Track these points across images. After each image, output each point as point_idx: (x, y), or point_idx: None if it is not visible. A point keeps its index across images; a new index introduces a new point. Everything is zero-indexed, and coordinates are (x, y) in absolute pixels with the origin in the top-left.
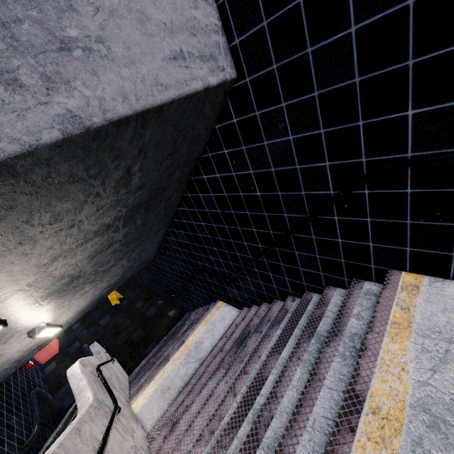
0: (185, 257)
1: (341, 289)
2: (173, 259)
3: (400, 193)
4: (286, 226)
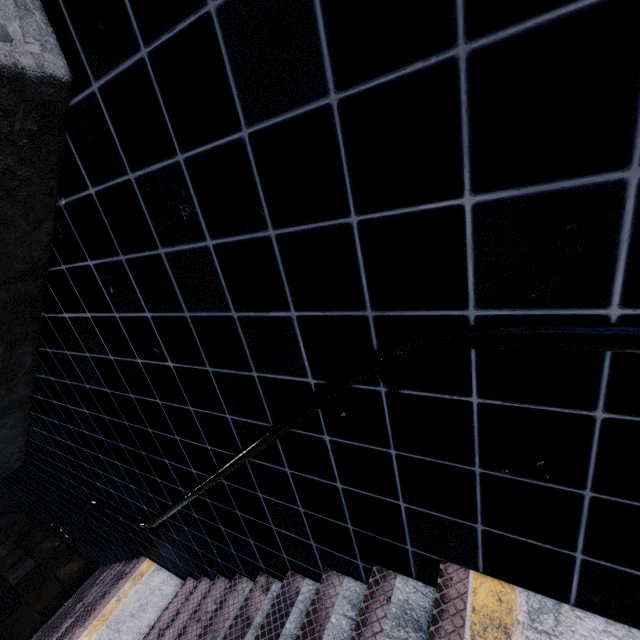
0: (73, 470)
1: (353, 582)
2: (54, 471)
3: (455, 402)
4: (233, 440)
